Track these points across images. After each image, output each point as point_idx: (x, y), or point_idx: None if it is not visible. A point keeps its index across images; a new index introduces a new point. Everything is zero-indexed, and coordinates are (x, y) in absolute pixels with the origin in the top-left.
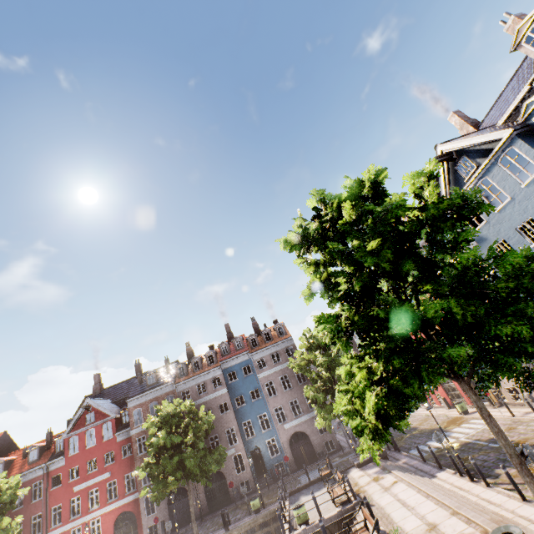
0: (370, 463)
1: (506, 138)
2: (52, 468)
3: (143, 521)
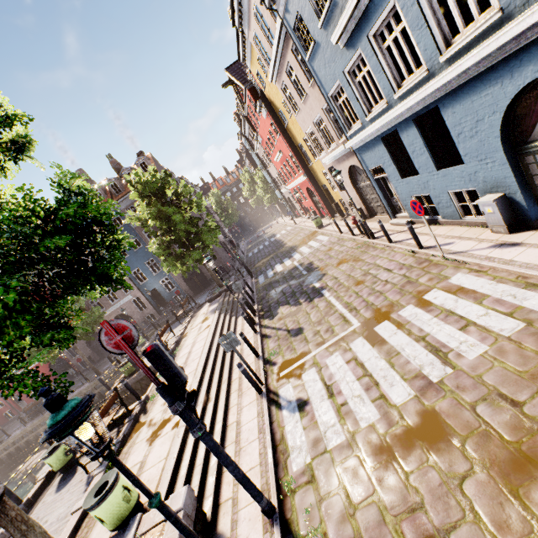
0: (219, 297)
1: None
2: None
3: (72, 361)
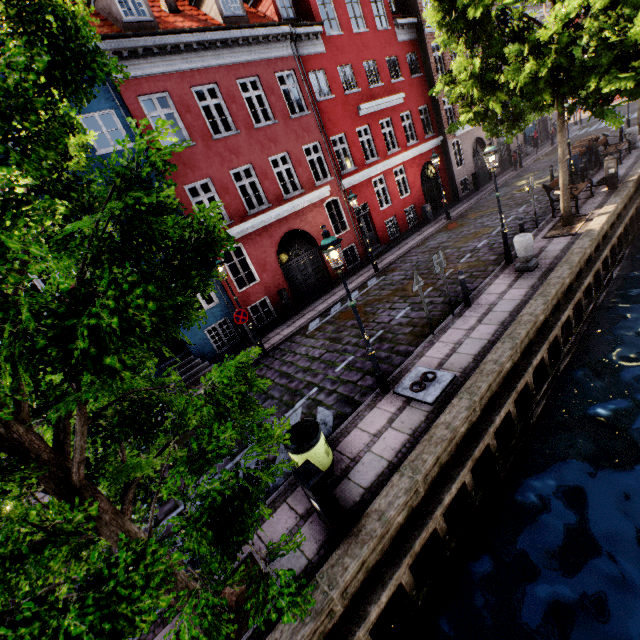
0: None
1: None
2: (301, 51)
3: (455, 173)
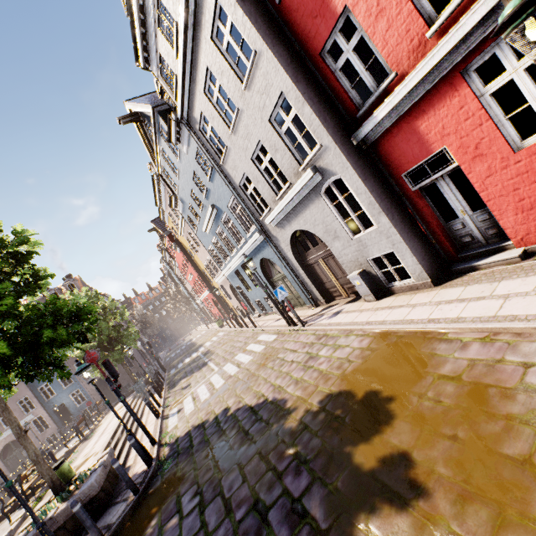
0: (134, 392)
1: (152, 114)
2: None
3: None
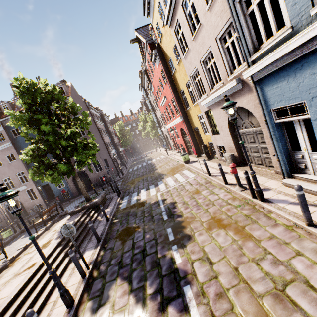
0: (81, 212)
1: None
2: None
3: None
